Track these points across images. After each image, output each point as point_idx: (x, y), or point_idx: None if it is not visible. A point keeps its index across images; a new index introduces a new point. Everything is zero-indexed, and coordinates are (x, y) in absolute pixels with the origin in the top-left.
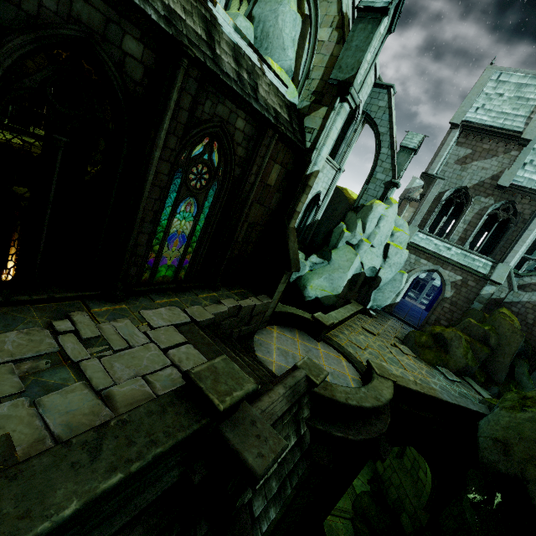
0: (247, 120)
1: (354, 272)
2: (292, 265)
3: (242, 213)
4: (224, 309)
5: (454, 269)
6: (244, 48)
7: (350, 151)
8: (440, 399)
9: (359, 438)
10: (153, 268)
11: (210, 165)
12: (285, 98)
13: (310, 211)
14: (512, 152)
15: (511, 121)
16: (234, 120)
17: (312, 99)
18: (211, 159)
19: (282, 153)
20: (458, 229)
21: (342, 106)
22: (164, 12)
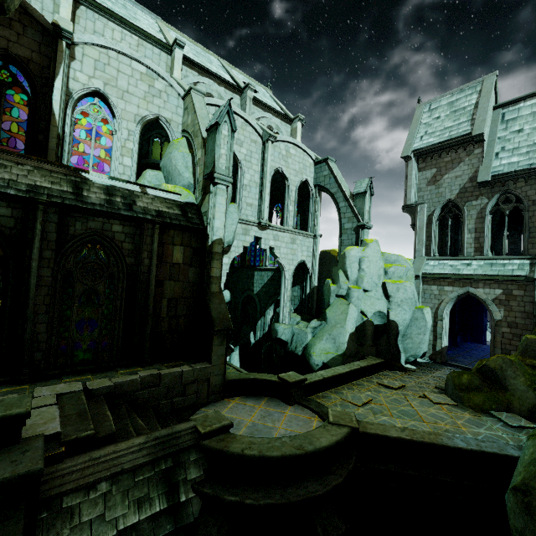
0: (123, 224)
1: (357, 323)
2: (216, 324)
3: (149, 291)
4: (133, 377)
5: (486, 283)
6: (120, 186)
7: (318, 217)
8: (442, 445)
9: (263, 502)
10: (68, 353)
11: (99, 262)
12: (176, 201)
13: (305, 281)
14: (475, 151)
15: (456, 130)
16: (109, 227)
17: (202, 193)
18: (98, 258)
19: (179, 237)
20: (468, 241)
21: (217, 188)
22: (27, 188)
